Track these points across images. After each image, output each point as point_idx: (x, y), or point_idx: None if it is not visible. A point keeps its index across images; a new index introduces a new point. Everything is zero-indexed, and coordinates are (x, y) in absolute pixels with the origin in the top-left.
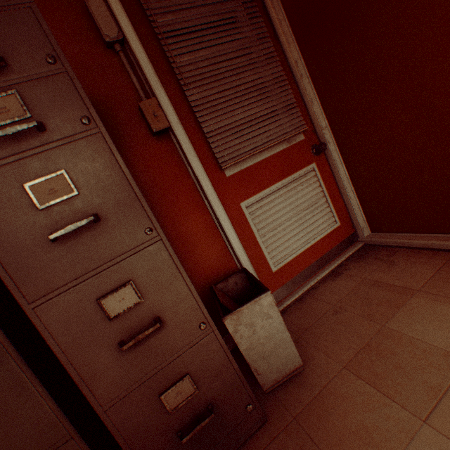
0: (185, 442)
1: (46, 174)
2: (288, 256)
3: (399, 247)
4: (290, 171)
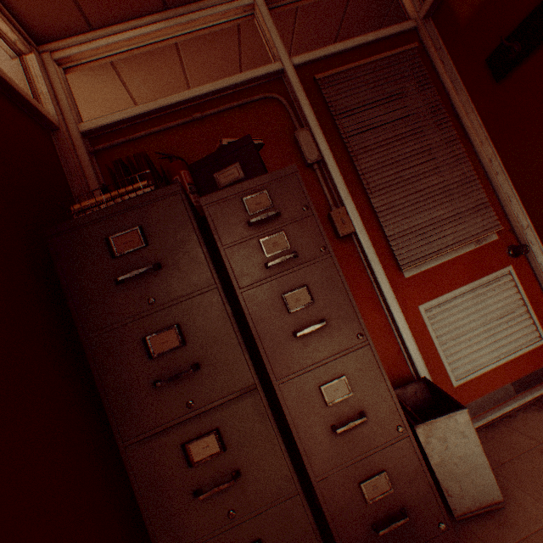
0: (378, 537)
1: (295, 287)
2: (473, 371)
3: None
4: (478, 274)
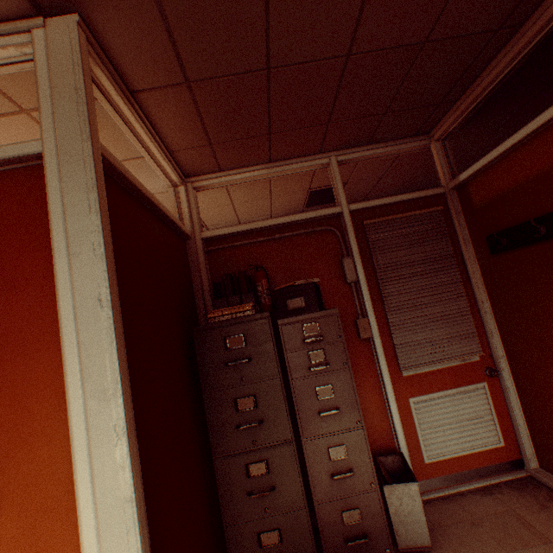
0: (347, 546)
1: (324, 384)
2: (442, 455)
3: None
4: (458, 384)
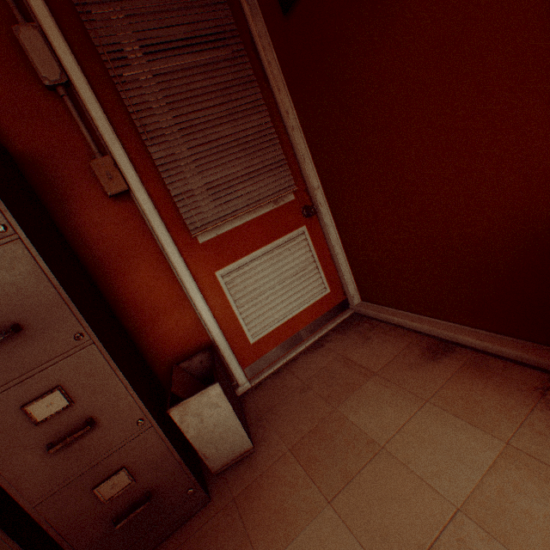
0: (122, 527)
1: None
2: (269, 327)
3: (381, 321)
4: (275, 236)
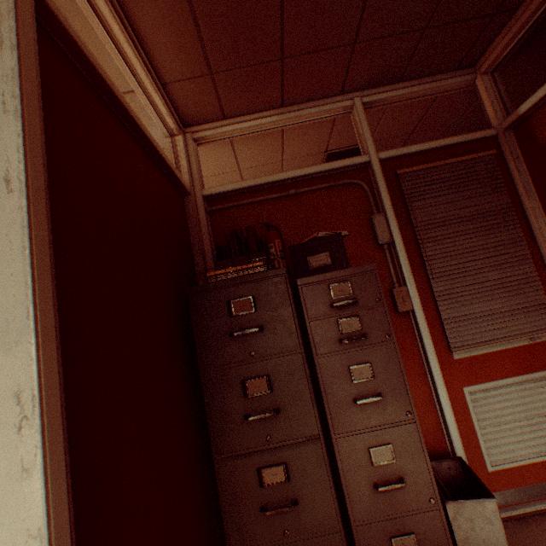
0: None
1: (360, 362)
2: (510, 461)
3: None
4: (527, 369)
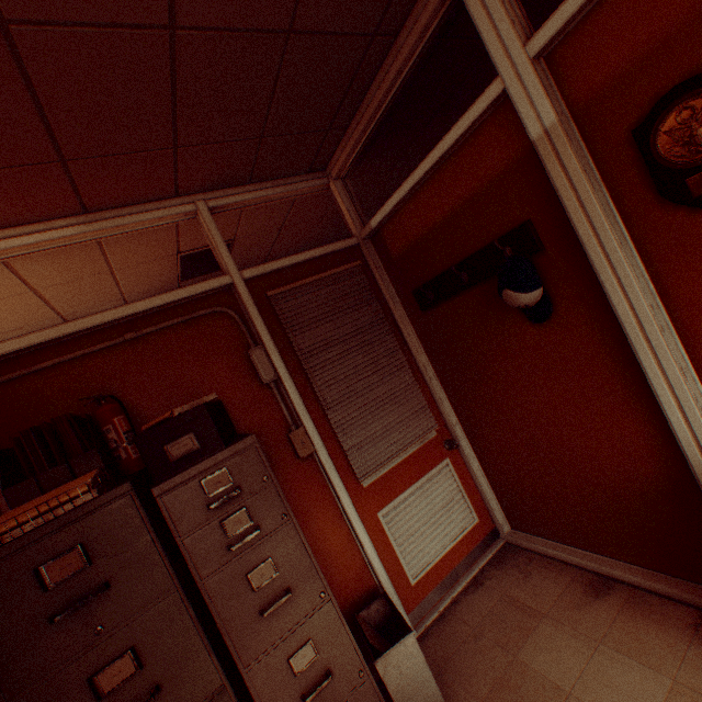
0: None
1: (259, 561)
2: (427, 564)
3: (536, 552)
4: (424, 471)
